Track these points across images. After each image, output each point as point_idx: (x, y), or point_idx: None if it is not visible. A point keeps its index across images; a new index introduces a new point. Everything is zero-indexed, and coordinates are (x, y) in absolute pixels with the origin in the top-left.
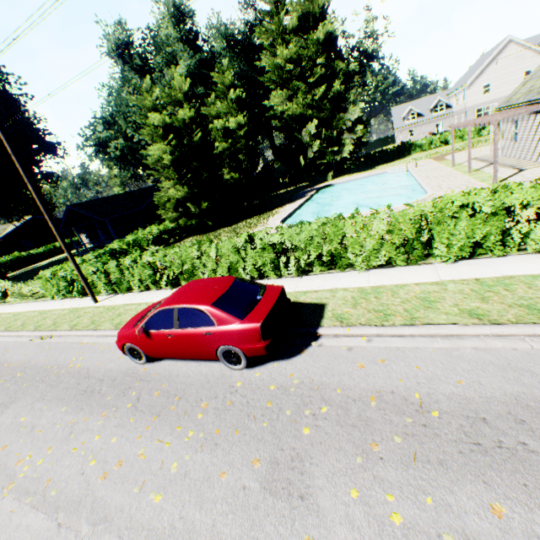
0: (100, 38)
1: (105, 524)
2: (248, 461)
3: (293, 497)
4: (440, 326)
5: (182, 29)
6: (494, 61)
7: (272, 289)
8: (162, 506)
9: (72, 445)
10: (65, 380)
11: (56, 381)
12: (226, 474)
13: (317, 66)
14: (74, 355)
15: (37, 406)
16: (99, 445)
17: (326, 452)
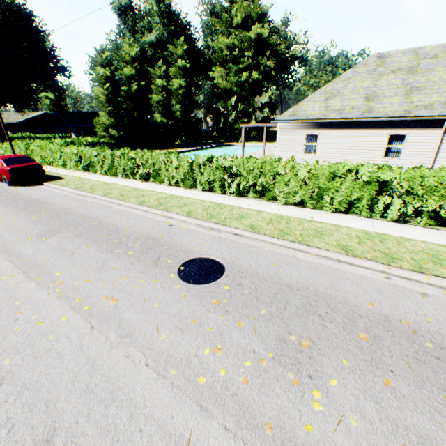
0: None
1: None
2: None
3: None
4: (66, 188)
5: (161, 7)
6: None
7: (33, 163)
8: None
9: None
10: None
11: None
12: None
13: (248, 56)
14: None
15: None
16: None
17: None
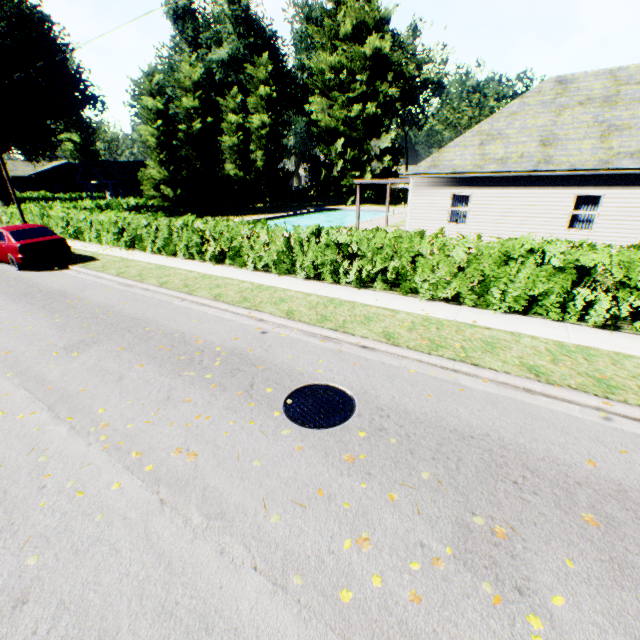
0: None
1: None
2: None
3: None
4: (103, 273)
5: (236, 9)
6: None
7: (54, 237)
8: None
9: None
10: None
11: None
12: None
13: (361, 81)
14: None
15: None
16: None
17: None
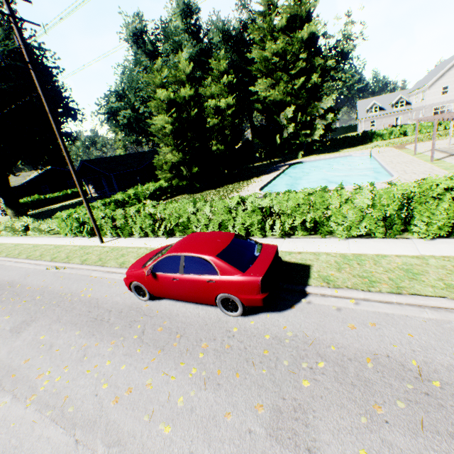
0: (121, 26)
1: (119, 447)
2: (251, 406)
3: (300, 448)
4: (428, 298)
5: (189, 22)
6: (453, 66)
7: (267, 247)
8: (171, 438)
9: (86, 366)
10: (77, 307)
11: (70, 307)
12: (231, 415)
13: (299, 60)
14: (85, 286)
15: (54, 327)
16: (110, 370)
17: (328, 407)
